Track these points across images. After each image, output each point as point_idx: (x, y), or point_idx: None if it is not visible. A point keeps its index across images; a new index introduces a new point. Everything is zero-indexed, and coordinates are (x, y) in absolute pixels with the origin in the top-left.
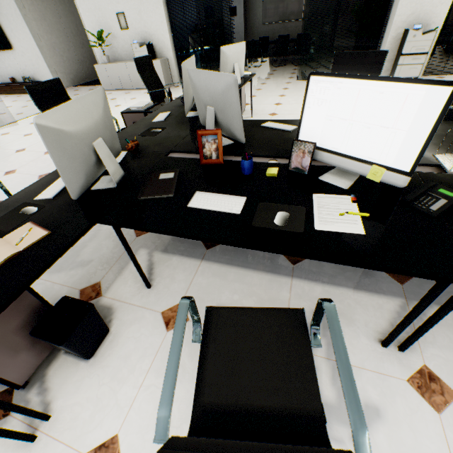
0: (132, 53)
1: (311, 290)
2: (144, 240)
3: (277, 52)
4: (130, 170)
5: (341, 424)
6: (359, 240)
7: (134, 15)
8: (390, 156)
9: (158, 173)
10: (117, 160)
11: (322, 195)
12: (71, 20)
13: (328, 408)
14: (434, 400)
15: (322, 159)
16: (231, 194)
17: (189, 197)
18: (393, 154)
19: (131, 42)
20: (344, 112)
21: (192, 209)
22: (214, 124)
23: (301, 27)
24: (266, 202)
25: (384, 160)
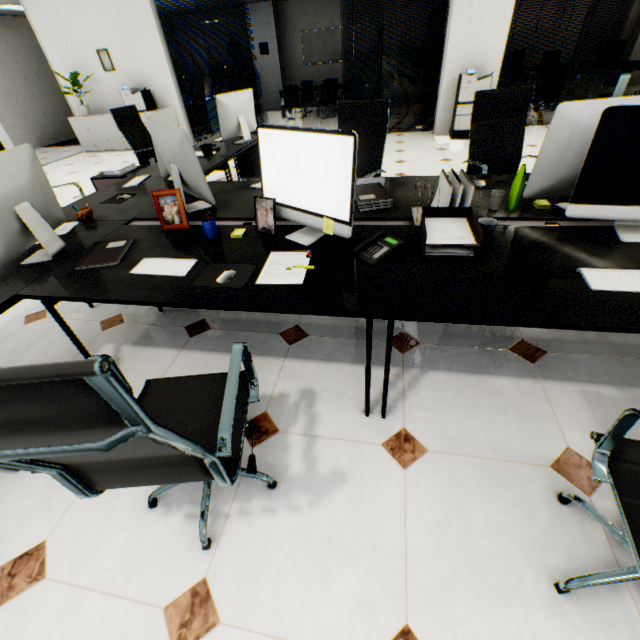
0: (122, 102)
1: (303, 369)
2: (113, 333)
3: (322, 100)
4: (76, 242)
5: (303, 493)
6: (294, 289)
7: (121, 52)
8: (333, 207)
9: (108, 242)
10: (63, 232)
11: (280, 253)
12: (35, 57)
13: (294, 481)
14: (403, 459)
15: (287, 217)
16: (185, 258)
17: (136, 265)
18: (334, 205)
19: (120, 88)
20: (291, 165)
21: (134, 276)
22: (181, 185)
23: (353, 70)
24: (219, 263)
25: (330, 211)
